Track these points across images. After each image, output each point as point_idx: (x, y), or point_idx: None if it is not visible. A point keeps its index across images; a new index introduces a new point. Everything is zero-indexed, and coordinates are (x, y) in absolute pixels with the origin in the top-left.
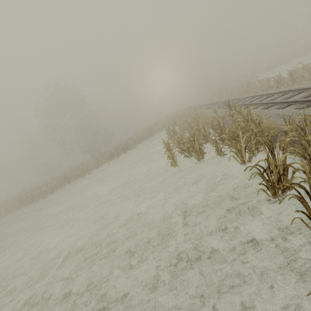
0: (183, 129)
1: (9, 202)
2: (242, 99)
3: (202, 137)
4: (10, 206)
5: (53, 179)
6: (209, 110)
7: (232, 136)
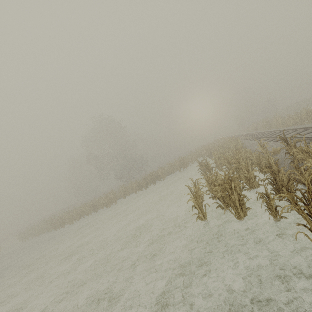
0: (219, 163)
1: (44, 222)
2: (302, 130)
3: (244, 181)
4: (44, 227)
5: (83, 204)
6: (254, 141)
7: (300, 198)
